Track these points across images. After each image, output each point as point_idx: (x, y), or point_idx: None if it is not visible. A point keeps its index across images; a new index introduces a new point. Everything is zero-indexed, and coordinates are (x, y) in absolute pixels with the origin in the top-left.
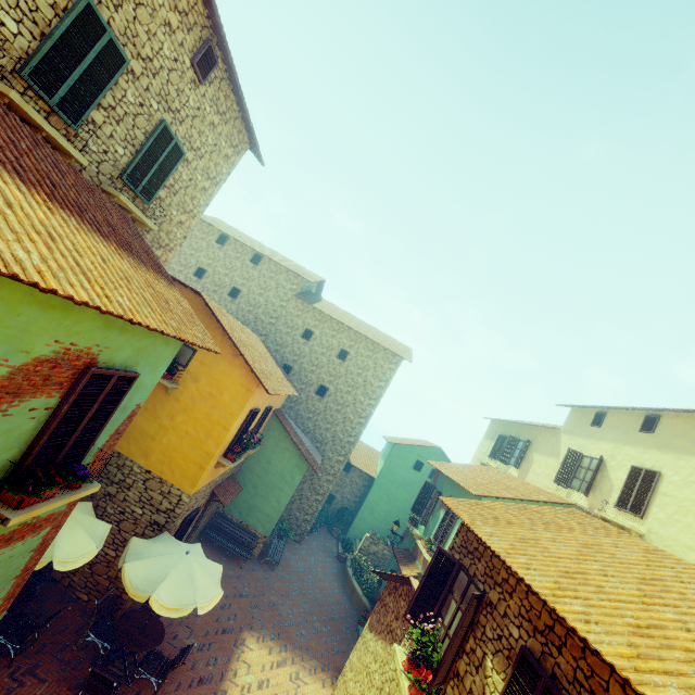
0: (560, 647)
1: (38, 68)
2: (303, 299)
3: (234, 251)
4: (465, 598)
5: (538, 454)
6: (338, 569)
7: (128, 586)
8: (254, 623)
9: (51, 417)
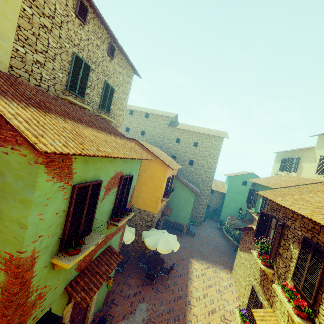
0: (318, 233)
1: (70, 85)
2: (171, 126)
3: (137, 116)
4: (276, 227)
5: (304, 163)
6: (220, 233)
7: (148, 246)
8: (193, 256)
9: (117, 194)
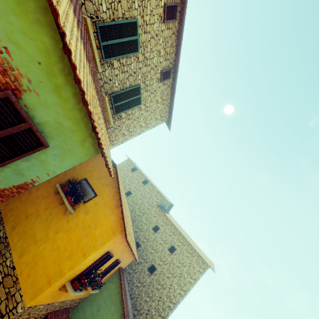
0: None
1: (104, 28)
2: (160, 208)
3: (136, 175)
4: None
5: None
6: None
7: None
8: None
9: None
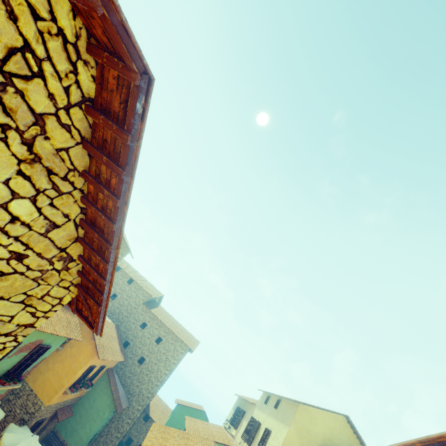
0: None
1: None
2: (147, 305)
3: (121, 275)
4: None
5: (245, 420)
6: None
7: (2, 444)
8: None
9: (23, 358)
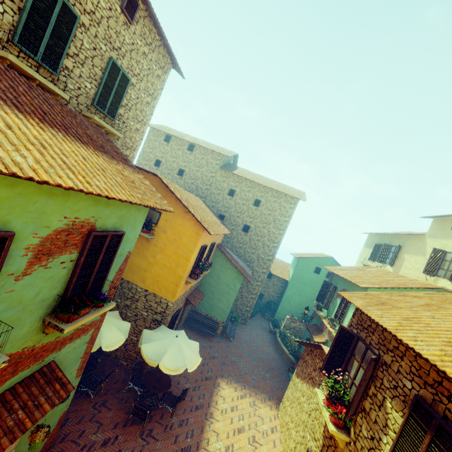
0: (449, 397)
1: (23, 35)
2: (225, 169)
3: (176, 145)
4: (364, 359)
5: (407, 254)
6: (271, 339)
7: (145, 358)
8: (223, 374)
9: (75, 266)
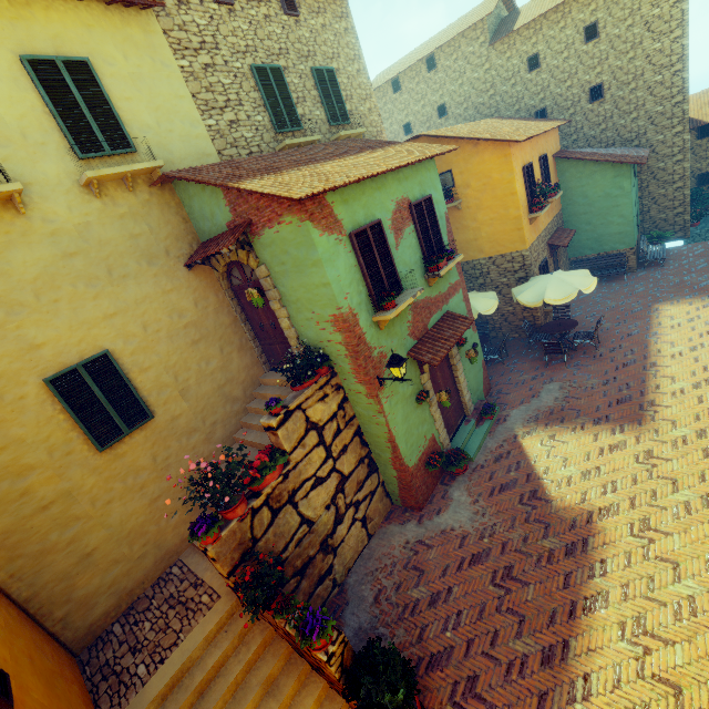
0: None
1: (276, 122)
2: (499, 38)
3: (410, 82)
4: None
5: None
6: None
7: (527, 305)
8: (661, 299)
9: (417, 234)
